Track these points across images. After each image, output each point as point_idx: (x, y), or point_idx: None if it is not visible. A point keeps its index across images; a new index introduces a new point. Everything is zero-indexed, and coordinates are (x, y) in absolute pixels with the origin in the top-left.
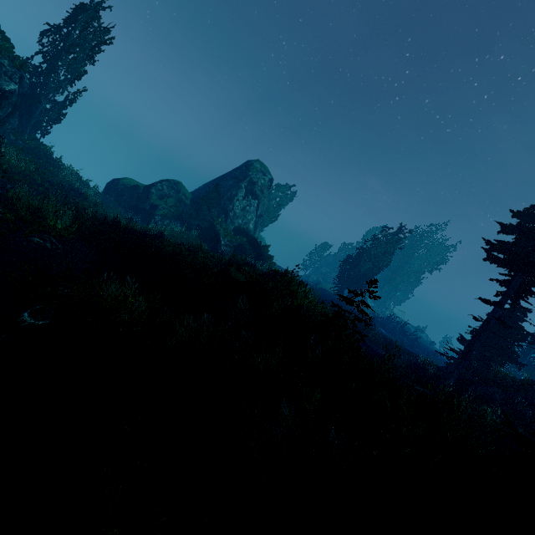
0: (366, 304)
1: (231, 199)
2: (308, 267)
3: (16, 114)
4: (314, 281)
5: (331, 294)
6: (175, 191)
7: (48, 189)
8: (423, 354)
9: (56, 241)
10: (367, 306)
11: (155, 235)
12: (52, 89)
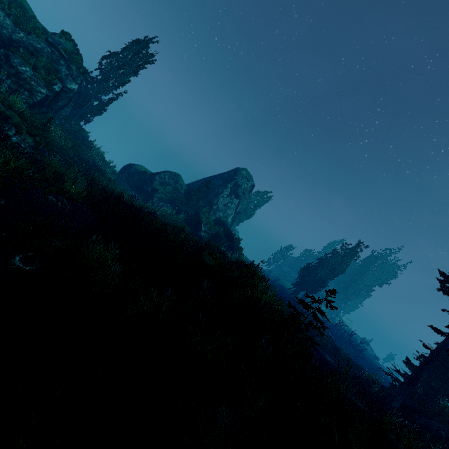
0: (322, 312)
1: (217, 195)
2: (271, 264)
3: (70, 105)
4: (275, 276)
5: (288, 291)
6: (174, 181)
7: (76, 162)
8: (366, 366)
9: (67, 202)
10: (323, 314)
11: (148, 212)
12: (101, 92)
